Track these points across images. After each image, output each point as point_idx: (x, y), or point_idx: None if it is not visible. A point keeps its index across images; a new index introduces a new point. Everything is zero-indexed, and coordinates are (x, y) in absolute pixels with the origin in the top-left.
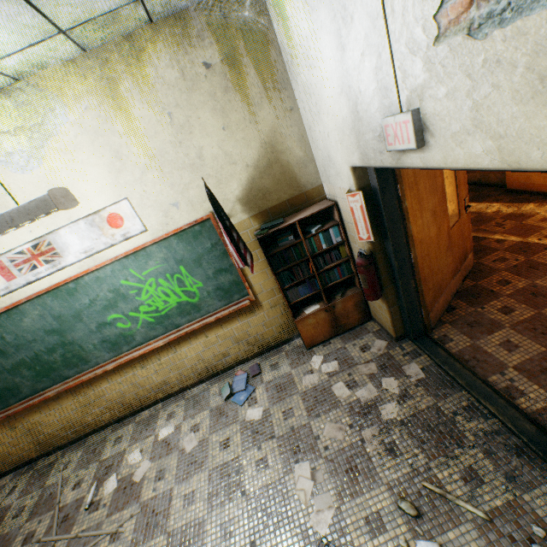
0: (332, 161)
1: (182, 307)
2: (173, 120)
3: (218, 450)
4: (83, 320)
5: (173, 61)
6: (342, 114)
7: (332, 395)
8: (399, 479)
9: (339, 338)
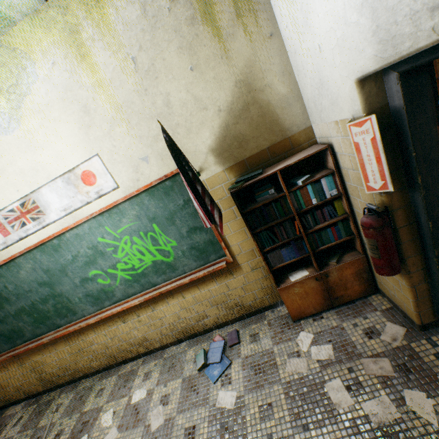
0: (326, 86)
1: (157, 266)
2: (137, 66)
3: None
4: (68, 274)
5: None
6: None
7: (326, 398)
8: None
9: (334, 313)
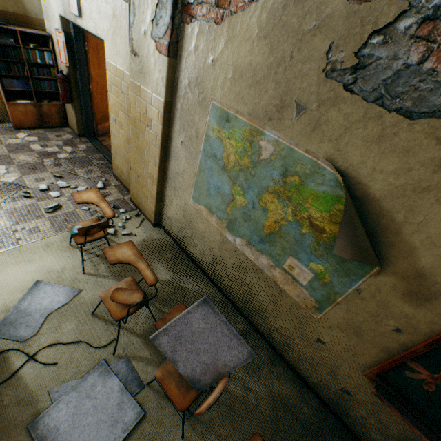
0: (51, 7)
1: None
2: None
3: None
4: None
5: None
6: None
7: (30, 148)
8: (58, 171)
9: (43, 130)
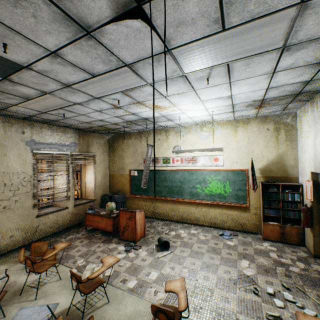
0: (304, 169)
1: (220, 194)
2: (248, 140)
3: (212, 243)
4: (190, 182)
5: (257, 126)
6: (311, 154)
7: (268, 254)
8: (286, 281)
9: (281, 244)
